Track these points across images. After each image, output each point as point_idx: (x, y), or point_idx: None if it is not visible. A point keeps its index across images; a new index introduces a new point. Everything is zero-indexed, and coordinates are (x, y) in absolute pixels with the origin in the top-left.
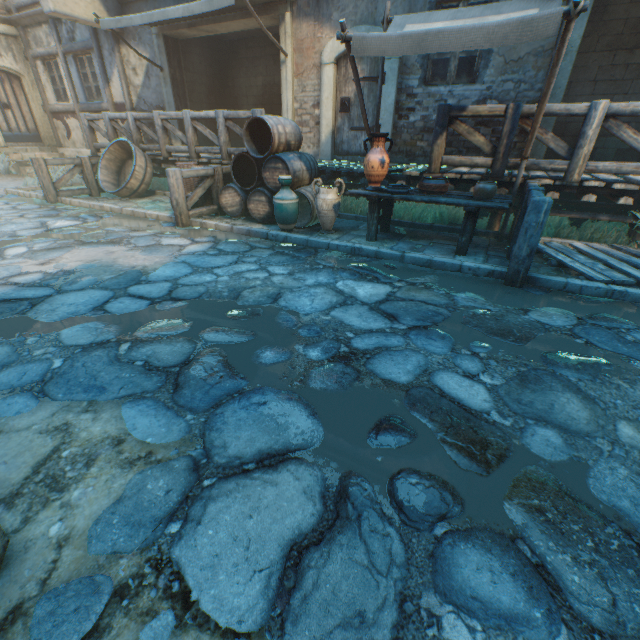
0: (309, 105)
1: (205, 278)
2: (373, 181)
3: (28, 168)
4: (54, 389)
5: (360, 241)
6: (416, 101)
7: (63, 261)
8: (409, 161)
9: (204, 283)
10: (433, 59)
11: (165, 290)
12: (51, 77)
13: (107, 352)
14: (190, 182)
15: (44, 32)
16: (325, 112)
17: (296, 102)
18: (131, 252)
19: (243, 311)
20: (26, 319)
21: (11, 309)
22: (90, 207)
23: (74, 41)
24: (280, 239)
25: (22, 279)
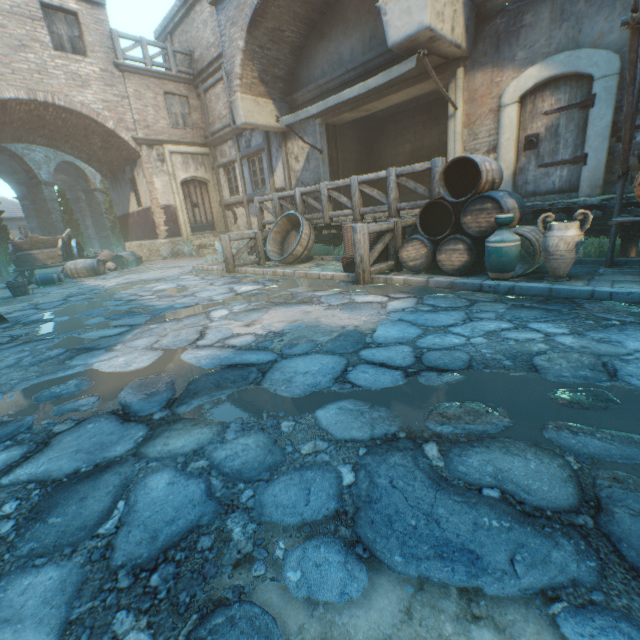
0: (481, 151)
1: (450, 339)
2: None
3: (205, 250)
4: (375, 538)
5: (630, 287)
6: None
7: (265, 322)
8: None
9: (455, 346)
10: None
11: (408, 355)
12: (228, 179)
13: (411, 459)
14: None
15: (228, 146)
16: (503, 154)
17: (464, 152)
18: (329, 311)
19: (573, 393)
20: (264, 391)
21: (242, 377)
22: (263, 273)
23: (249, 147)
24: (501, 290)
25: (236, 341)
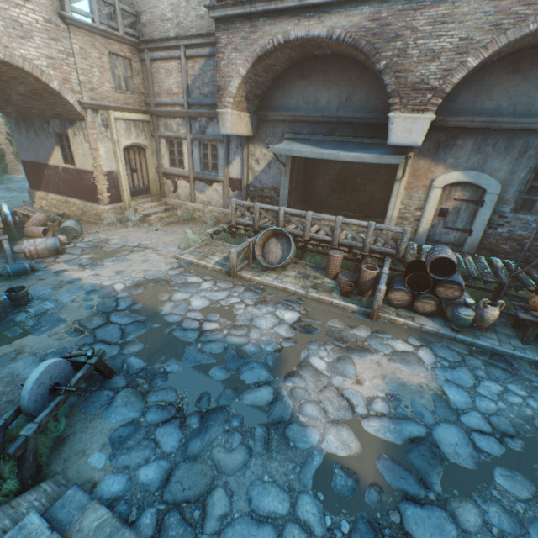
0: (412, 208)
1: (489, 404)
2: (537, 310)
3: (152, 219)
4: None
5: (518, 344)
6: (505, 220)
7: (365, 377)
8: (491, 255)
9: (497, 411)
10: (523, 197)
11: (484, 421)
12: (170, 150)
13: None
14: (338, 266)
15: (176, 122)
16: (426, 215)
17: (401, 204)
18: (394, 364)
19: None
20: (457, 466)
21: (431, 452)
22: (271, 286)
23: (204, 133)
24: (466, 342)
25: (378, 407)
